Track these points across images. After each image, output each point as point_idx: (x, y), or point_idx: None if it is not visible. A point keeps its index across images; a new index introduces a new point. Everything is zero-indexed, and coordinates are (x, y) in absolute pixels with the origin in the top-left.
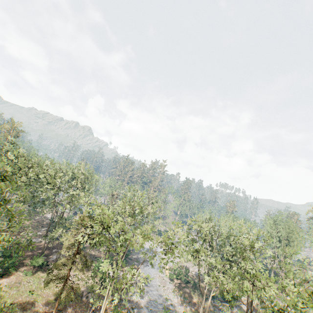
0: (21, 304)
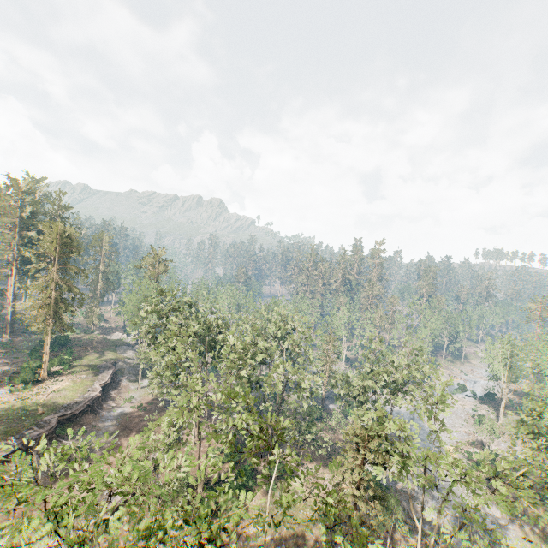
0: (291, 537)
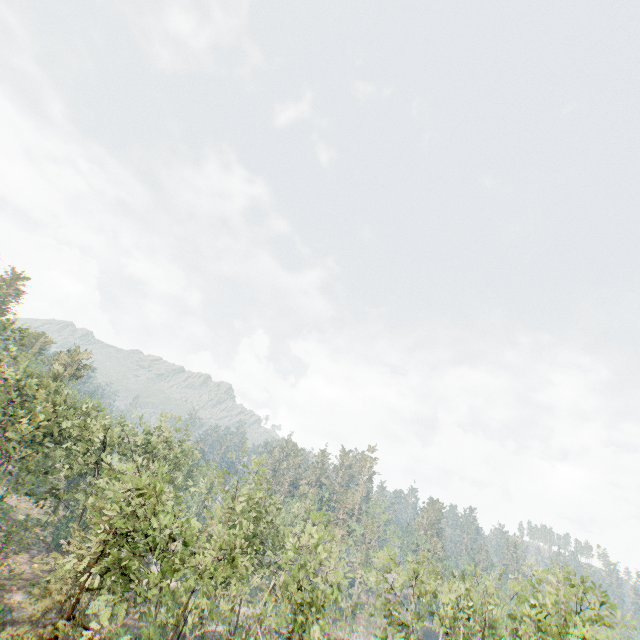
0: None
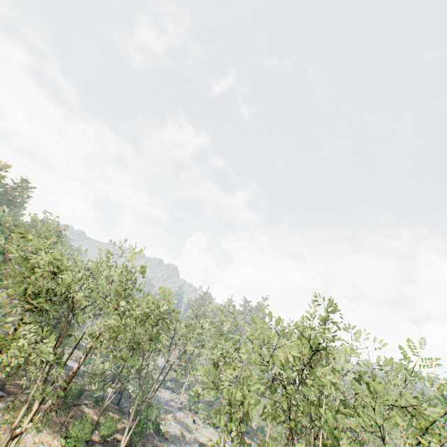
0: None
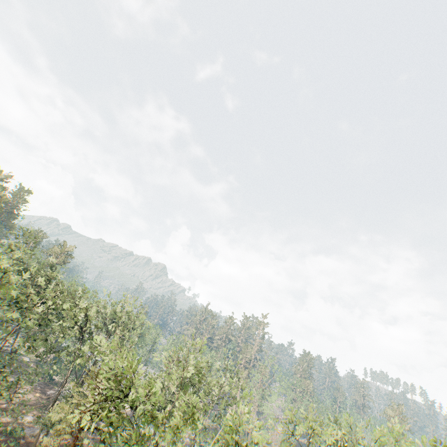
0: None
